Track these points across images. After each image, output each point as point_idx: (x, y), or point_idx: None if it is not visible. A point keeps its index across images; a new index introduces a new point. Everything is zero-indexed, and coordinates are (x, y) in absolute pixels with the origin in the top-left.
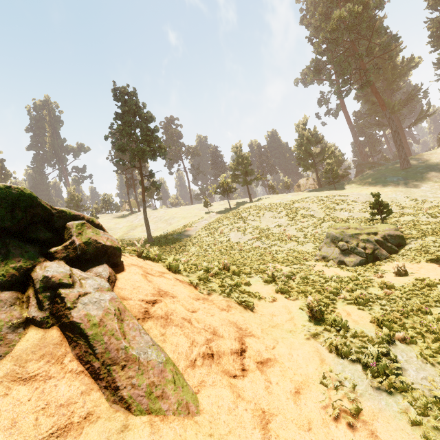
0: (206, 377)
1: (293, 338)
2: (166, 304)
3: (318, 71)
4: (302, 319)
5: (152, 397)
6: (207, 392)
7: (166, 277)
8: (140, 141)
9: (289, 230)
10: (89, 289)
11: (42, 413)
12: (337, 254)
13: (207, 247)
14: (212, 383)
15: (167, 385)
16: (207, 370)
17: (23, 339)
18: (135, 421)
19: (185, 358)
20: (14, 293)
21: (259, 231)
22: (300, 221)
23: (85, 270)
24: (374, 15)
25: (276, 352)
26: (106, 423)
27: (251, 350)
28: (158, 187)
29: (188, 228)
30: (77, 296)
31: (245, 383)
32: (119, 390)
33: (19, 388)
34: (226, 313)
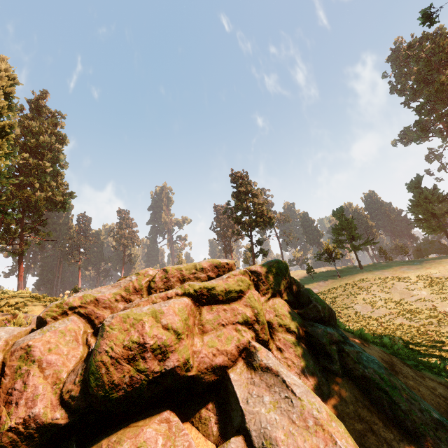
0: None
1: None
2: (402, 375)
3: (425, 130)
4: None
5: None
6: None
7: (373, 347)
8: (253, 214)
9: (441, 306)
10: (356, 348)
11: None
12: None
13: None
14: None
15: None
16: None
17: (331, 384)
18: None
19: None
20: (303, 344)
21: (395, 304)
22: None
23: None
24: None
25: None
26: None
27: None
28: (265, 254)
29: None
30: (355, 353)
31: None
32: None
33: (360, 426)
34: None
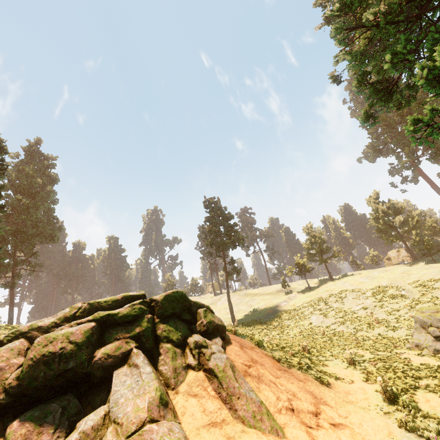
0: (289, 421)
1: (365, 413)
2: (257, 368)
3: (378, 150)
4: (376, 399)
5: (256, 419)
6: (290, 430)
7: (255, 350)
8: (223, 236)
9: (377, 313)
10: (215, 350)
11: (203, 413)
12: (430, 341)
13: (288, 330)
14: (293, 426)
15: (263, 414)
16: (290, 418)
17: (188, 375)
18: (247, 429)
19: (273, 406)
20: (181, 350)
21: (342, 314)
22: (390, 303)
23: (209, 340)
24: (423, 98)
25: (348, 421)
26: (233, 426)
27: (325, 414)
28: (238, 271)
29: (268, 310)
30: (210, 353)
31: (319, 434)
32: (237, 411)
33: (191, 399)
34: (303, 383)
